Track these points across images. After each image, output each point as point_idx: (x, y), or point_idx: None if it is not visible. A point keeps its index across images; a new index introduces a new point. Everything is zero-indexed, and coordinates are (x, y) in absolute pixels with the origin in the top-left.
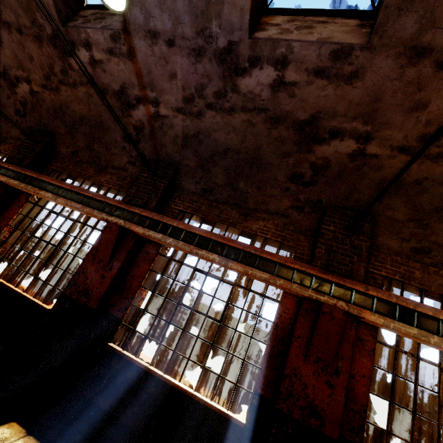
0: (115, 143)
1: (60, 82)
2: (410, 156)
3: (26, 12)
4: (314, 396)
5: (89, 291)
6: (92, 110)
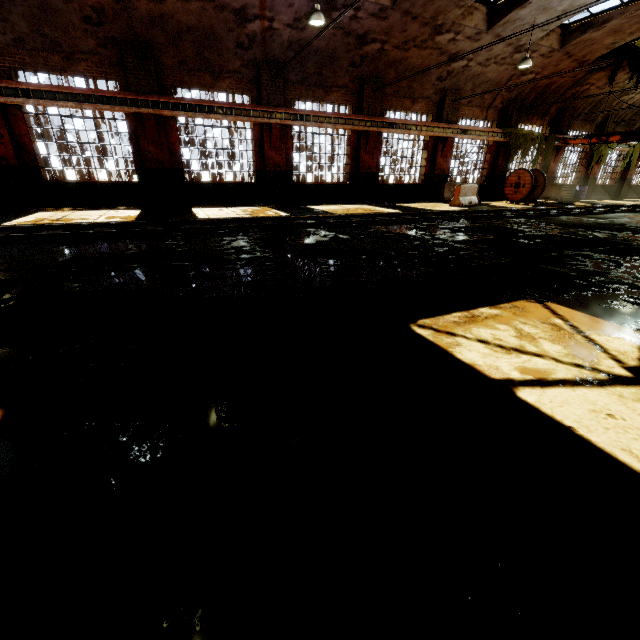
0: (227, 50)
1: None
2: (398, 50)
3: None
4: (369, 164)
5: (278, 164)
6: (203, 21)
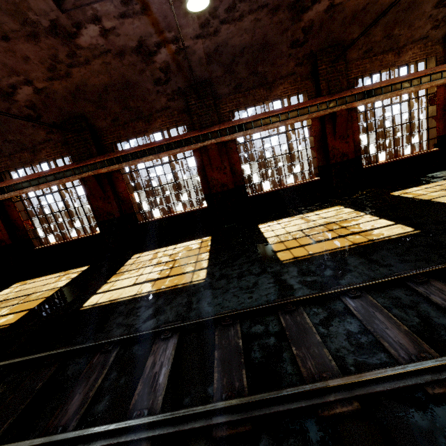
0: (148, 92)
1: (69, 67)
2: None
3: (13, 17)
4: (342, 150)
5: (224, 184)
6: (113, 75)
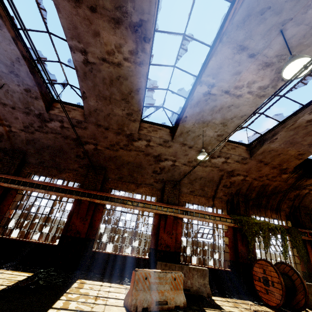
0: None
1: None
2: (110, 150)
3: None
4: (79, 228)
5: None
6: None
